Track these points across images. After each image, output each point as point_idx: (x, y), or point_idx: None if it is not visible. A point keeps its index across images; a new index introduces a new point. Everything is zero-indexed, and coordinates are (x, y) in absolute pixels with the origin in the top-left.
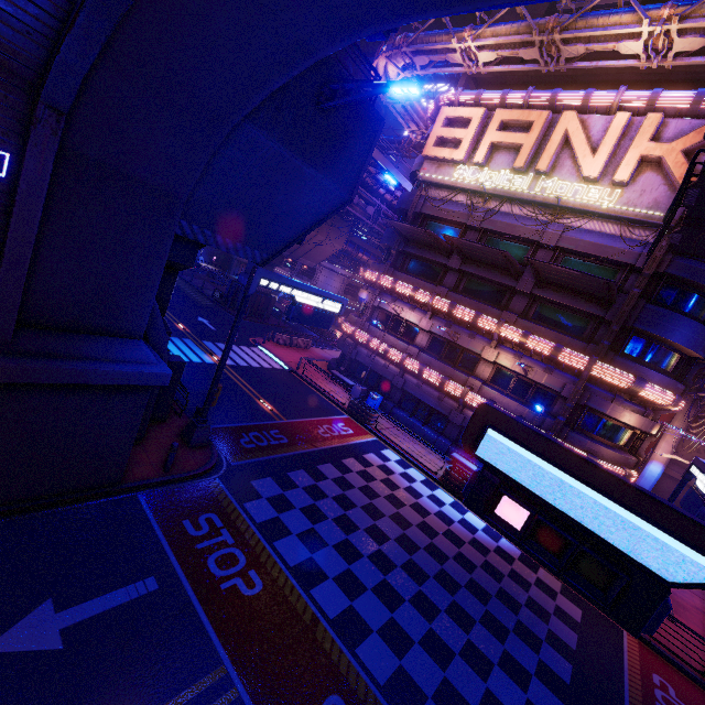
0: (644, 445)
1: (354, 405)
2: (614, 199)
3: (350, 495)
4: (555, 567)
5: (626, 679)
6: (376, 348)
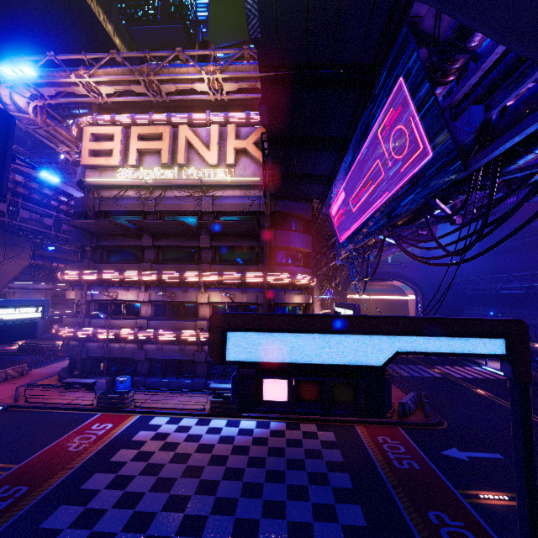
0: (311, 311)
1: (103, 399)
2: (232, 175)
3: (133, 487)
4: (323, 410)
5: (371, 453)
6: (105, 337)
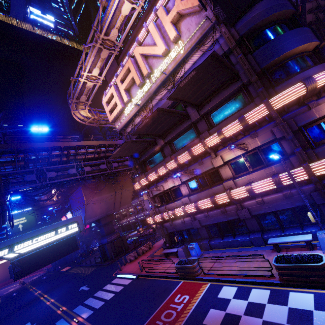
0: None
1: (179, 269)
2: (182, 46)
3: None
4: None
5: None
6: (169, 218)
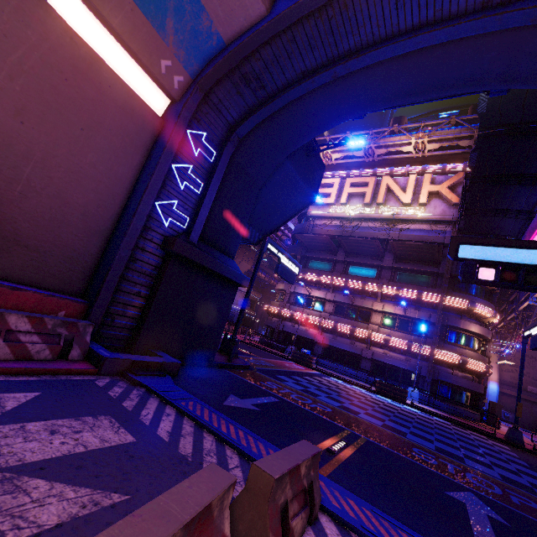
0: (488, 349)
1: (296, 354)
2: (422, 212)
3: (334, 389)
4: (518, 284)
5: None
6: (298, 318)
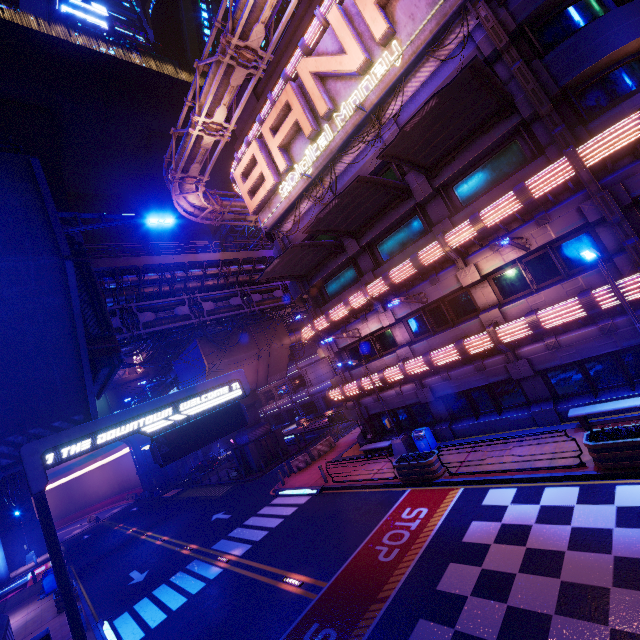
0: None
1: (403, 470)
2: (398, 51)
3: None
4: None
5: None
6: (372, 386)
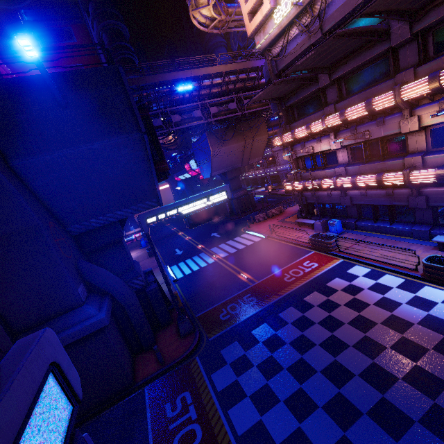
0: None
1: (313, 241)
2: None
3: (309, 333)
4: None
5: None
6: (312, 188)
